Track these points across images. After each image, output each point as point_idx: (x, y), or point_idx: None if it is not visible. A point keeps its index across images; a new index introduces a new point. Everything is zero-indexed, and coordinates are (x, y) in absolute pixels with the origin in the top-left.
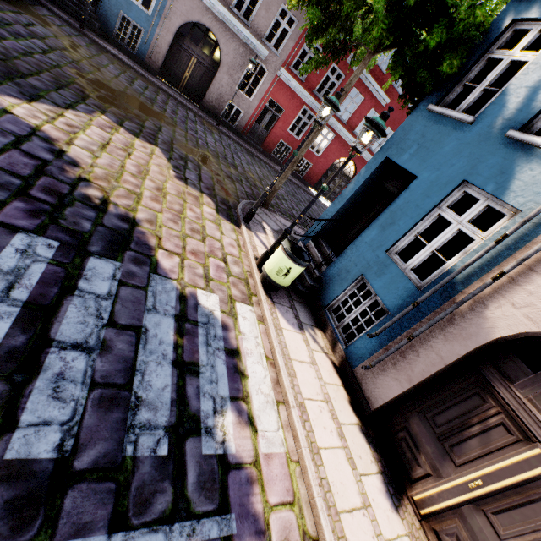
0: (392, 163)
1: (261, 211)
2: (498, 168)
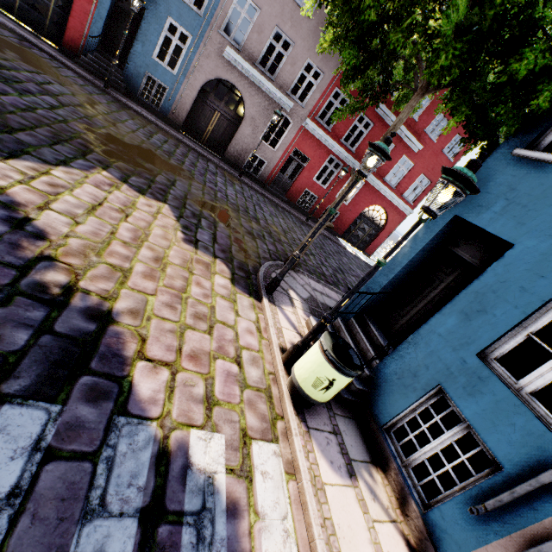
0: (463, 222)
1: (287, 274)
2: None
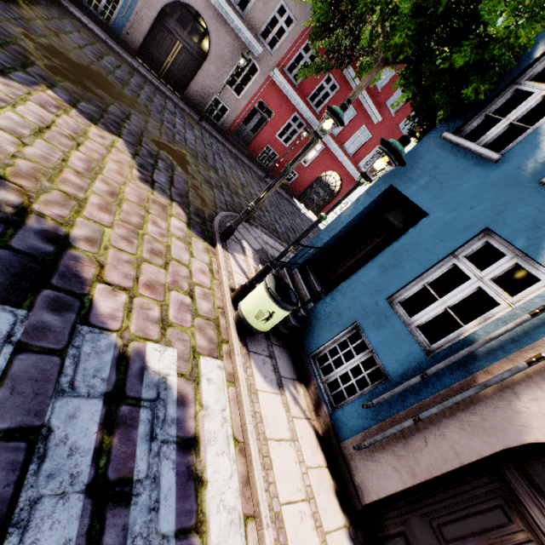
0: (396, 192)
1: (241, 226)
2: (530, 220)
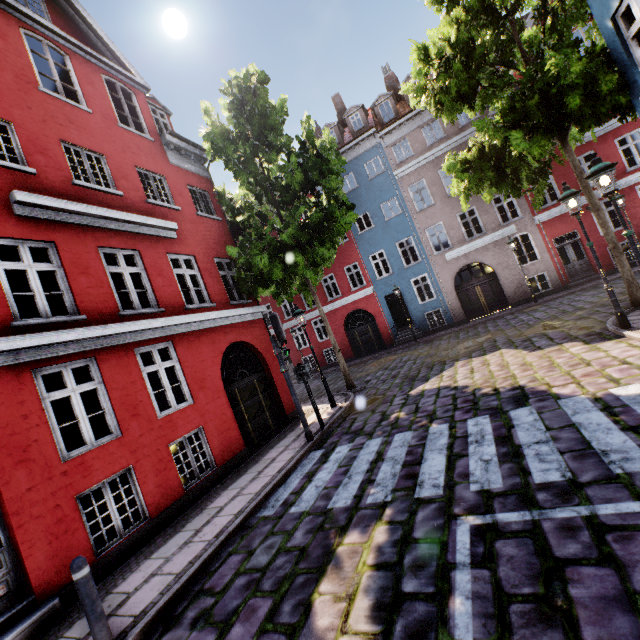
0: None
1: None
2: None
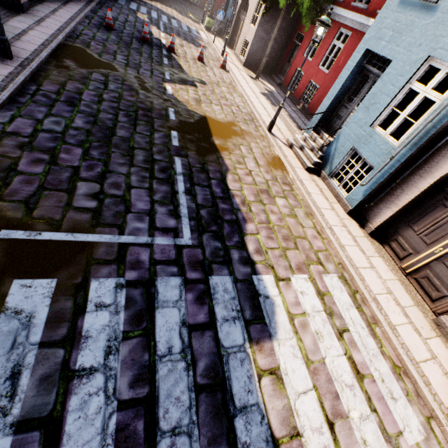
0: None
1: None
2: None
